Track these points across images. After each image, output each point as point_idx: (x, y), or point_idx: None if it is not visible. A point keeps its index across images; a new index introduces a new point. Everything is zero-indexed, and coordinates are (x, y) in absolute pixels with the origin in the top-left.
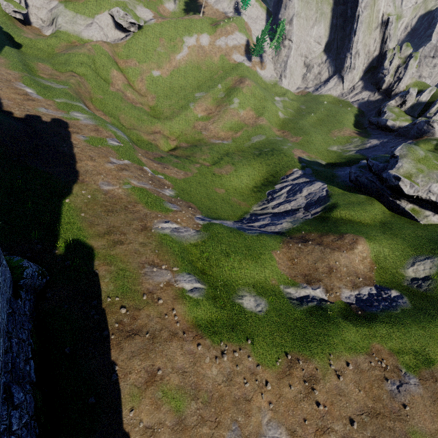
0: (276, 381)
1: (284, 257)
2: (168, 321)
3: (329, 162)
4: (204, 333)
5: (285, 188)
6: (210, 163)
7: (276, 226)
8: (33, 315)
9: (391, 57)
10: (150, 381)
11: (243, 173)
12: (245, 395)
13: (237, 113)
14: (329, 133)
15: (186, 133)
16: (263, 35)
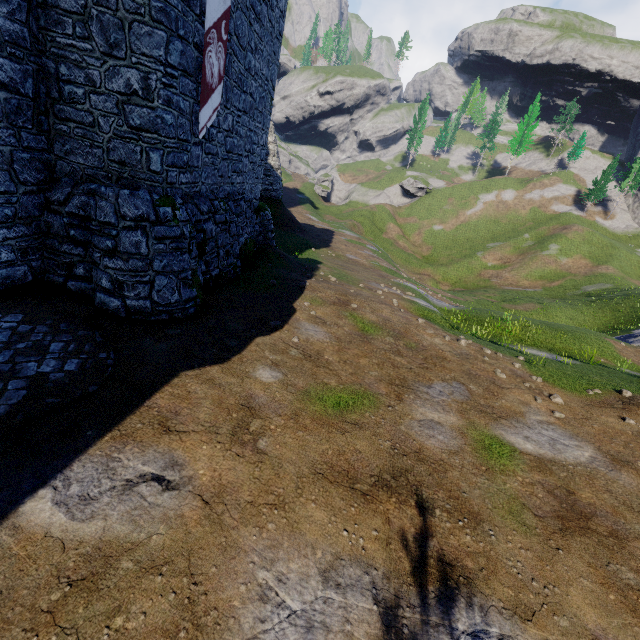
0: (579, 404)
1: (639, 354)
2: (383, 299)
3: None
4: (433, 323)
5: None
6: (497, 300)
7: None
8: (256, 244)
9: None
10: (339, 304)
11: (560, 314)
12: (492, 380)
13: (555, 260)
14: None
15: (466, 281)
16: (606, 176)
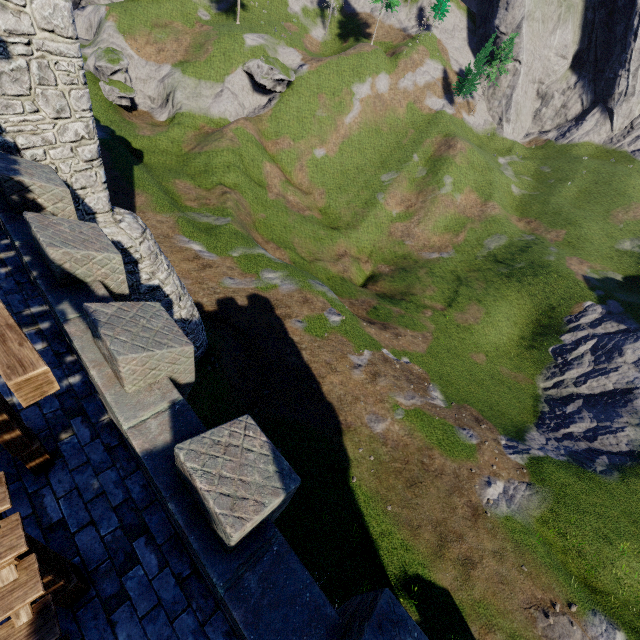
0: None
1: None
2: None
3: (627, 274)
4: None
5: (585, 343)
6: (442, 303)
7: (614, 434)
8: None
9: None
10: None
11: (500, 316)
12: None
13: (452, 200)
14: (608, 217)
15: (380, 246)
16: (479, 63)
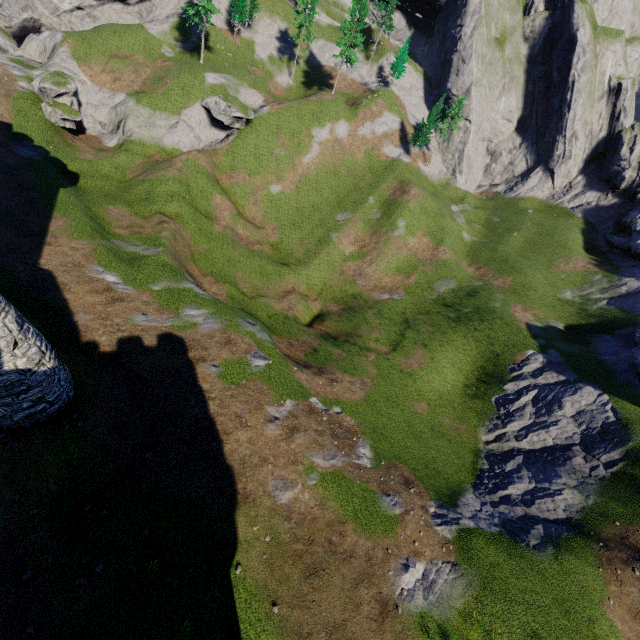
0: None
1: (623, 612)
2: None
3: (568, 323)
4: None
5: (526, 394)
6: (387, 346)
7: (552, 498)
8: None
9: (631, 142)
10: None
11: (445, 362)
12: None
13: (405, 243)
14: (551, 267)
15: (331, 285)
16: (432, 119)
